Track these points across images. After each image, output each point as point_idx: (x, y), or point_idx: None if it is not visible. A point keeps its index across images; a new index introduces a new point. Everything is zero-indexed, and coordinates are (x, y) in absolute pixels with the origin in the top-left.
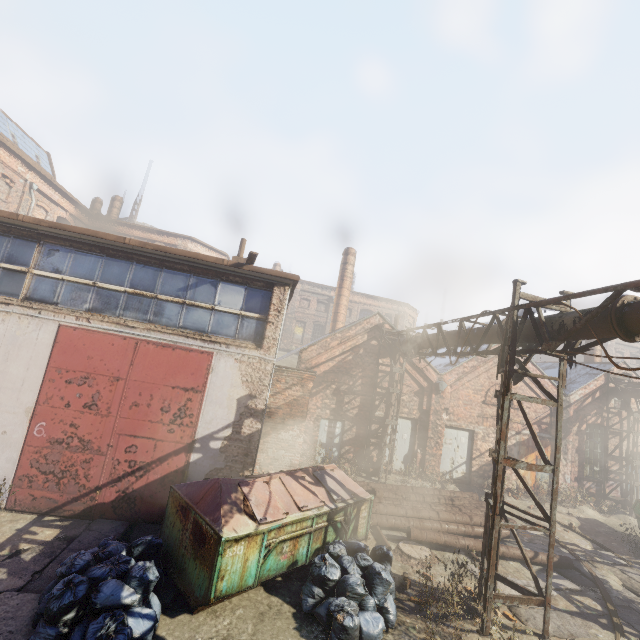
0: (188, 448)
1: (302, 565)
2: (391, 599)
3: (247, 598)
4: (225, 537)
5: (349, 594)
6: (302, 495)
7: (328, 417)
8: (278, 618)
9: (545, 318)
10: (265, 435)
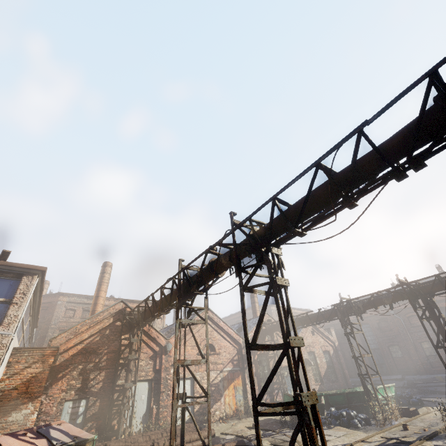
0: None
1: None
2: None
3: None
4: None
5: None
6: None
7: (73, 398)
8: None
9: (193, 276)
10: None
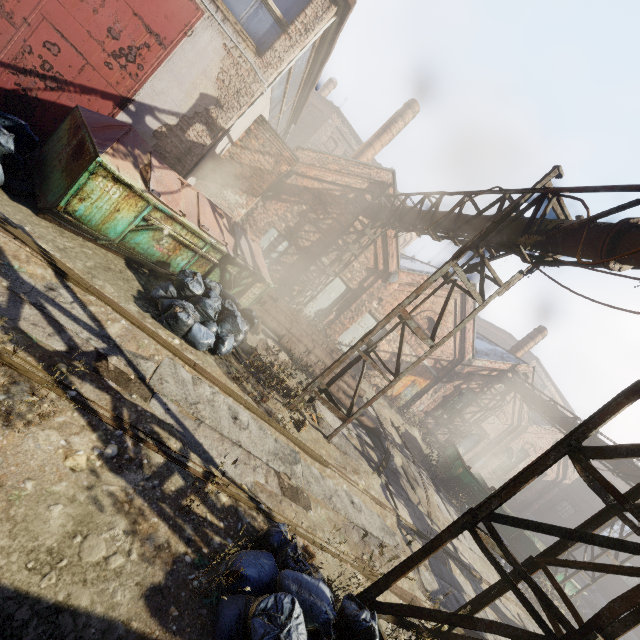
0: (120, 101)
1: (173, 275)
2: (232, 340)
3: (104, 253)
4: (102, 160)
5: (199, 307)
6: (210, 222)
7: (280, 230)
8: (123, 281)
9: (547, 219)
10: (211, 180)
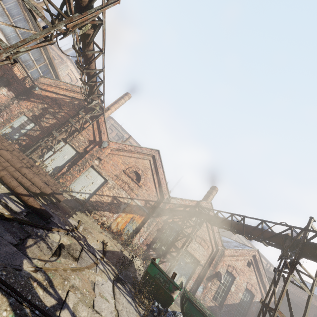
0: None
1: None
2: None
3: None
4: None
5: None
6: None
7: (28, 116)
8: None
9: None
10: None
